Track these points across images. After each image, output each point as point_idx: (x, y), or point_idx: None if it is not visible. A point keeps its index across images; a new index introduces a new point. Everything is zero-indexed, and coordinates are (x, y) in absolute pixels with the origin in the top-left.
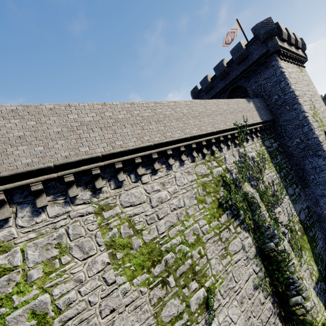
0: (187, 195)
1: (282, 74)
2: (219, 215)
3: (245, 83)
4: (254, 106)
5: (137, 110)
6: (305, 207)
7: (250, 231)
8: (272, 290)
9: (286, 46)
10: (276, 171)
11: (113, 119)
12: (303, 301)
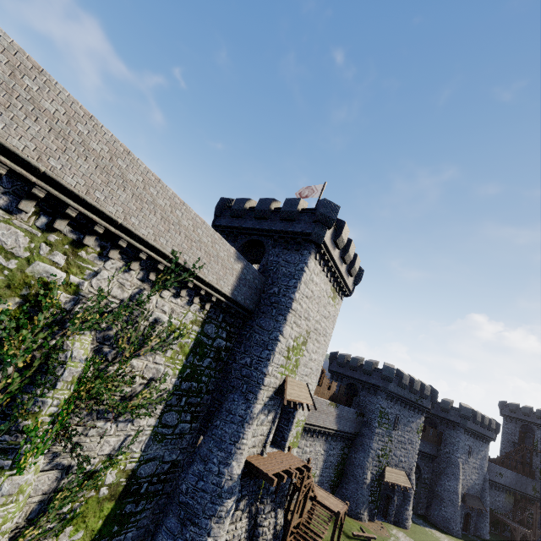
0: None
1: (302, 272)
2: None
3: (270, 246)
4: (240, 271)
5: None
6: (170, 460)
7: None
8: None
9: (335, 254)
10: (178, 373)
11: None
12: None
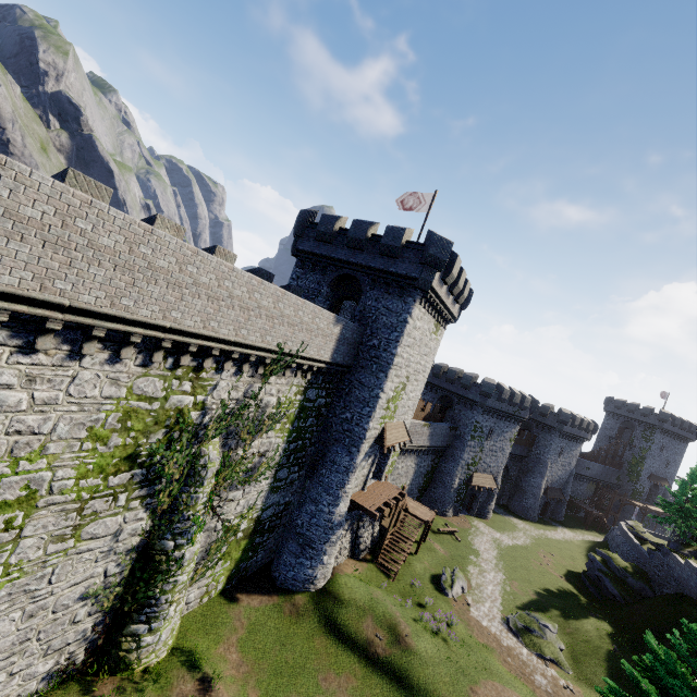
0: (74, 418)
1: (405, 323)
2: (116, 472)
3: (367, 286)
4: (339, 334)
5: (90, 223)
6: (284, 502)
7: (150, 514)
8: (115, 605)
9: (442, 292)
10: (287, 439)
11: (0, 207)
12: (146, 633)
